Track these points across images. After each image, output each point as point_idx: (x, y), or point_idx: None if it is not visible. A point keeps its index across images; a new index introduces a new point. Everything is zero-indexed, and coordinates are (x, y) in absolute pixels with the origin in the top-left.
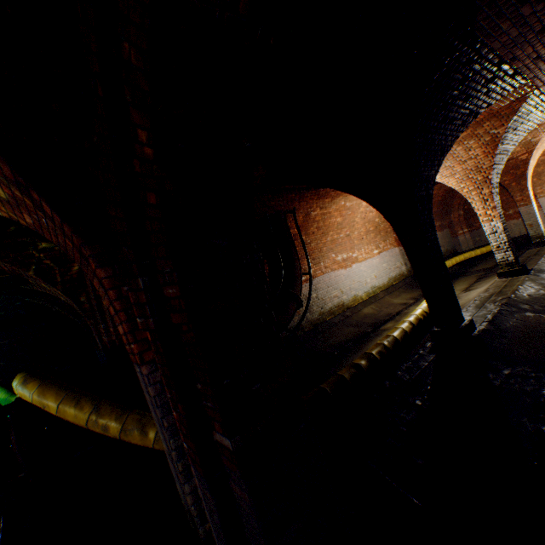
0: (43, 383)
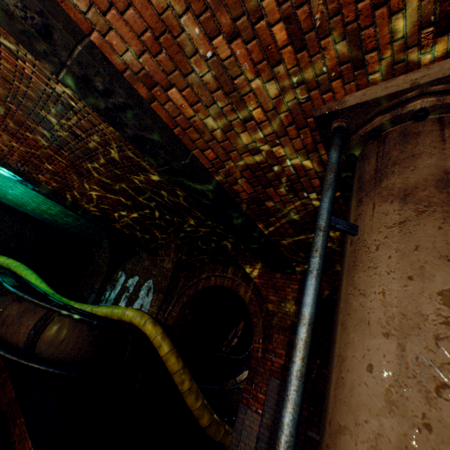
0: (164, 331)
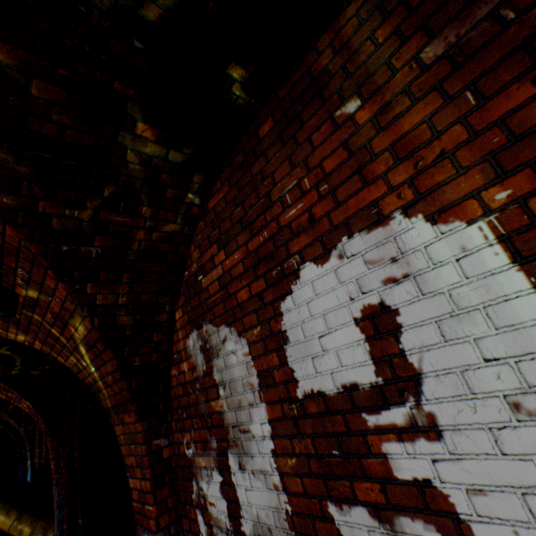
0: None
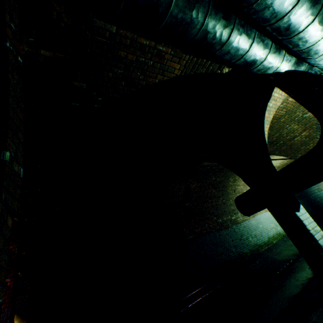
0: (17, 315)
